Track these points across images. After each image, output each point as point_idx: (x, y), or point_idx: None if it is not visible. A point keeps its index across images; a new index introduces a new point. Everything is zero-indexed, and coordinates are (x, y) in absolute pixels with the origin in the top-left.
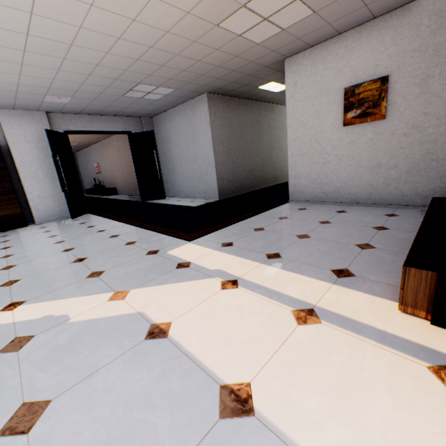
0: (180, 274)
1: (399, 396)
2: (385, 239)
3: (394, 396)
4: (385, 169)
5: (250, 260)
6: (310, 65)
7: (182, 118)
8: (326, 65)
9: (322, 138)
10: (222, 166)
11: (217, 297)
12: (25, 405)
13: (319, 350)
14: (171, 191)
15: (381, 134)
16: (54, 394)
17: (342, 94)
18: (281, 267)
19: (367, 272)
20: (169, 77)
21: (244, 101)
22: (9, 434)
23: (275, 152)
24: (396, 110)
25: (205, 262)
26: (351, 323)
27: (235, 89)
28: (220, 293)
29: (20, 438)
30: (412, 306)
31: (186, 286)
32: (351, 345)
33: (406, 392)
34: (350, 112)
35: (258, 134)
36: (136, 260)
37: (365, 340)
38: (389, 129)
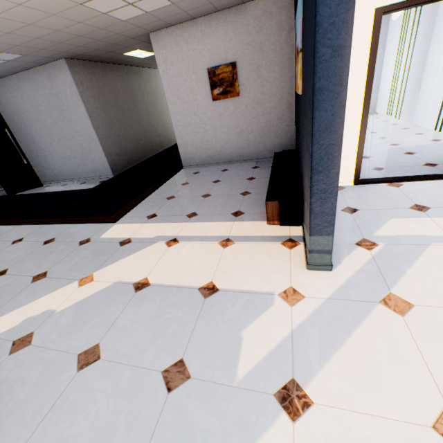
0: (128, 248)
1: (272, 258)
2: (255, 186)
3: (270, 259)
4: (246, 134)
5: (177, 222)
6: (175, 43)
7: (36, 87)
8: (189, 46)
9: (198, 111)
10: (107, 141)
11: (169, 253)
12: (81, 354)
13: (238, 255)
14: (47, 175)
15: (239, 108)
16: (97, 341)
17: (207, 73)
18: (201, 221)
19: (250, 209)
20: (16, 43)
21: (109, 66)
22: (87, 366)
23: (154, 119)
24: (245, 90)
25: (143, 234)
26: (249, 238)
27: (99, 55)
28: (169, 249)
29: (98, 362)
30: (272, 220)
31: (140, 254)
32: (251, 247)
33: (274, 255)
34: (215, 90)
35: (134, 101)
36: (74, 253)
37: (256, 243)
38: (243, 104)
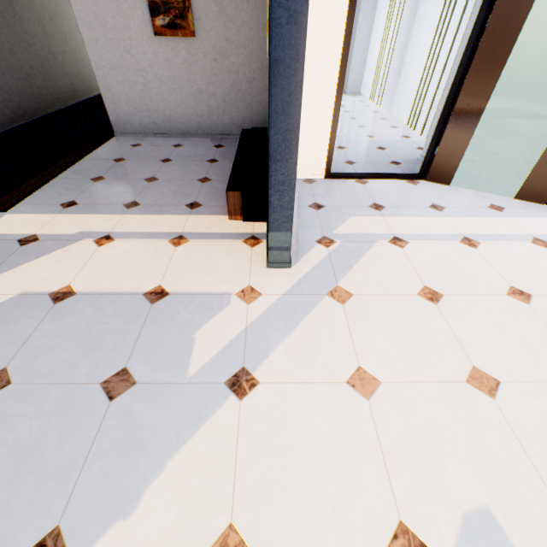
0: (35, 249)
1: (232, 257)
2: (217, 171)
3: (230, 258)
4: (207, 97)
5: (111, 214)
6: None
7: None
8: None
9: (133, 47)
10: None
11: (100, 254)
12: None
13: (193, 255)
14: None
15: (196, 56)
16: (2, 365)
17: None
18: (145, 213)
19: (210, 200)
20: None
21: None
22: None
23: (57, 44)
24: (204, 29)
25: (58, 229)
26: (206, 235)
27: None
28: (100, 249)
29: (8, 388)
30: (235, 215)
31: (55, 256)
32: (209, 246)
33: (235, 254)
34: (158, 18)
35: (11, 3)
36: None
37: (215, 241)
38: (201, 50)
